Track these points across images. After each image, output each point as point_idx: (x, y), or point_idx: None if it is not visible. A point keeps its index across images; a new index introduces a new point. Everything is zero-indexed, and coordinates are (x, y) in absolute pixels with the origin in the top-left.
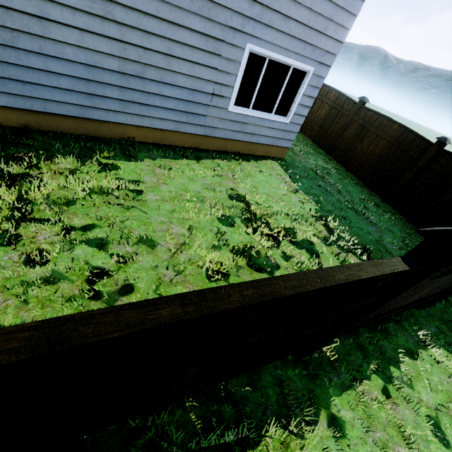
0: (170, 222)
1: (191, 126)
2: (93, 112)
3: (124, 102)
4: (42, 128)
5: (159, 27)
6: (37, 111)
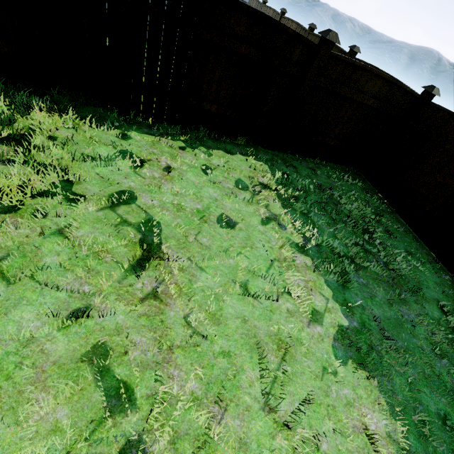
0: None
1: None
2: None
3: None
4: None
5: None
6: None
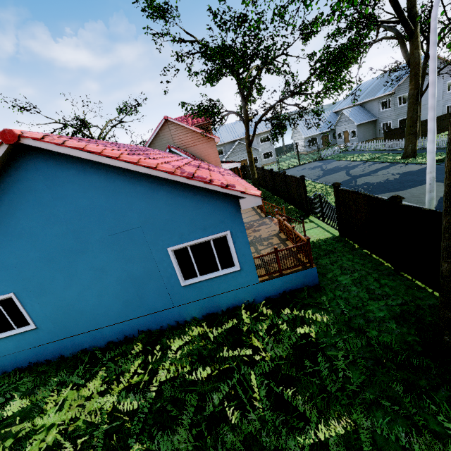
0: None
1: None
2: None
3: None
4: None
5: None
6: None
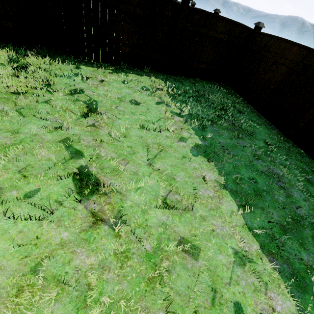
0: None
1: None
2: None
3: None
4: None
5: None
6: None
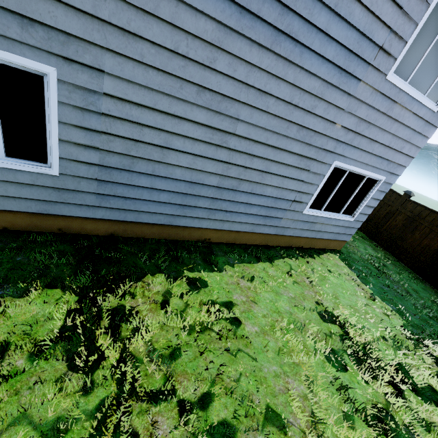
0: (284, 373)
1: (265, 227)
2: (180, 220)
3: (212, 210)
4: (126, 235)
5: (264, 151)
6: (127, 220)
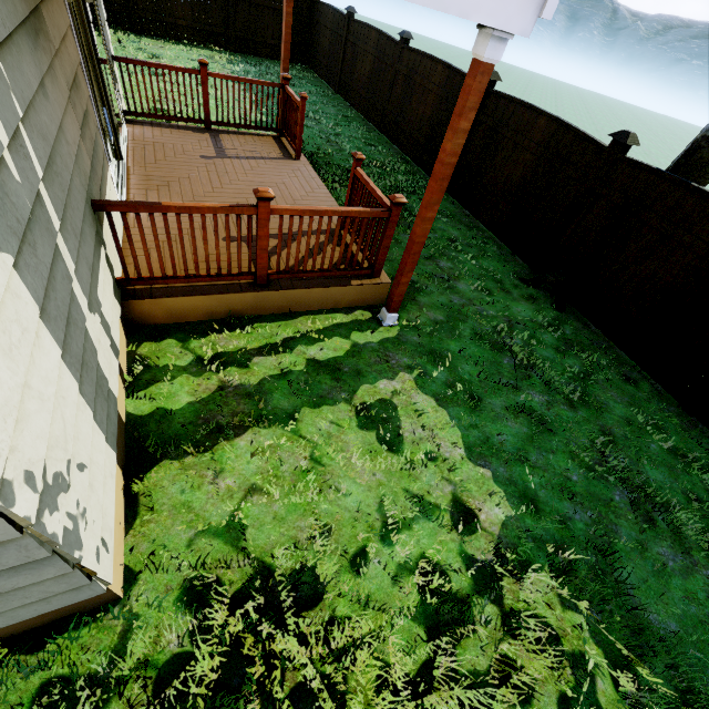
0: None
1: None
2: None
3: None
4: None
5: None
6: None
